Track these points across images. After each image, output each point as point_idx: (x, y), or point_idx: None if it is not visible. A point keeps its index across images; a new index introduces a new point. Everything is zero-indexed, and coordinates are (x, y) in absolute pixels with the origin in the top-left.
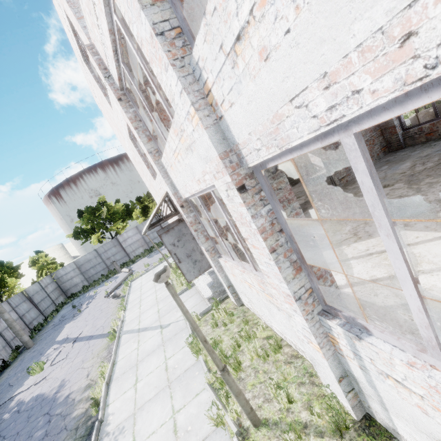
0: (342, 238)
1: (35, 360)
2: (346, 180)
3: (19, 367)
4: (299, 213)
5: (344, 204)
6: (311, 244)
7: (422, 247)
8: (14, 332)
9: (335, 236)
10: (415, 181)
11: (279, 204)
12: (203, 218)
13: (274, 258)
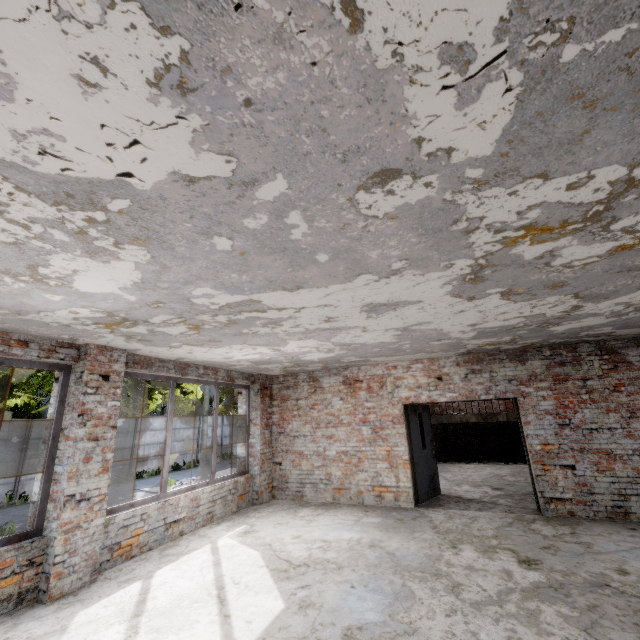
0: (292, 556)
1: (182, 477)
2: (571, 512)
3: (176, 475)
4: (73, 425)
5: (441, 534)
6: (65, 461)
7: (210, 628)
8: (201, 444)
9: (303, 550)
10: (550, 592)
11: (57, 404)
12: (253, 417)
13: (42, 449)
